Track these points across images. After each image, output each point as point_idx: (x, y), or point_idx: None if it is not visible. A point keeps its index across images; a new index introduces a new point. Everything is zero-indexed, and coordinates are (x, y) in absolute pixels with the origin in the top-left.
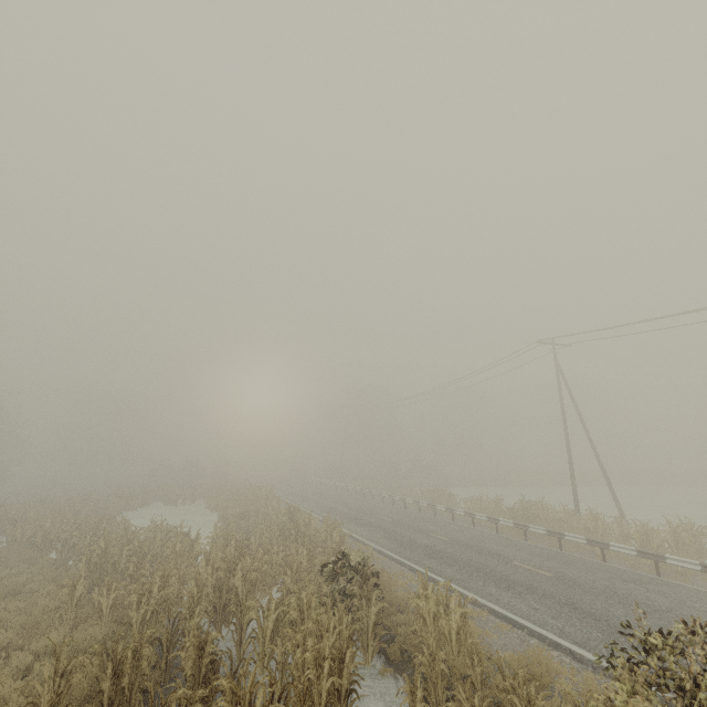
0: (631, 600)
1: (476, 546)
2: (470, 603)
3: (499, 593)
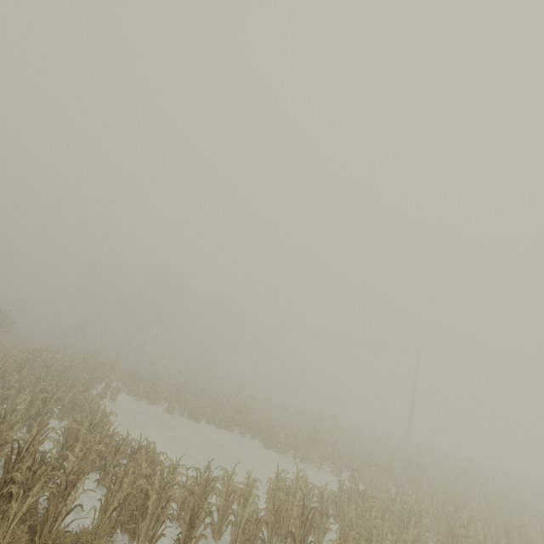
0: None
1: None
2: None
3: None
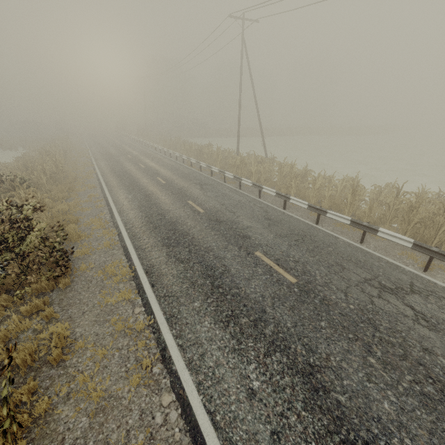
0: (181, 193)
1: (153, 170)
2: (103, 197)
3: (122, 192)
